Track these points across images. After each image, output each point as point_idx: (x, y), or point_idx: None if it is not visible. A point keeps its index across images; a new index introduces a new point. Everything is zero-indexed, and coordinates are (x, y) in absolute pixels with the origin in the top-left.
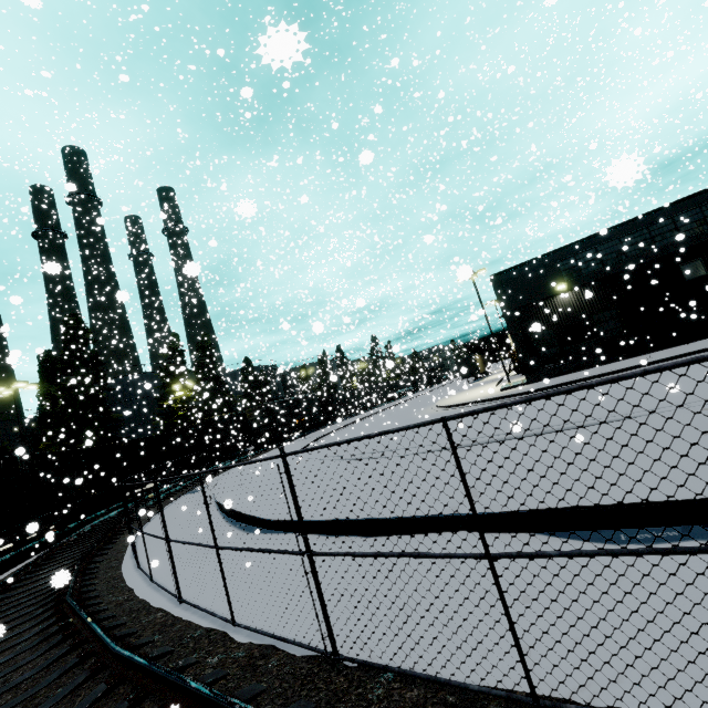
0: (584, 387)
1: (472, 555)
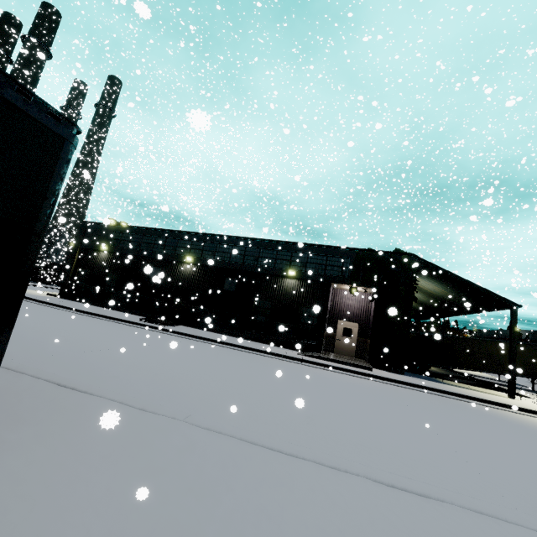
0: None
1: None
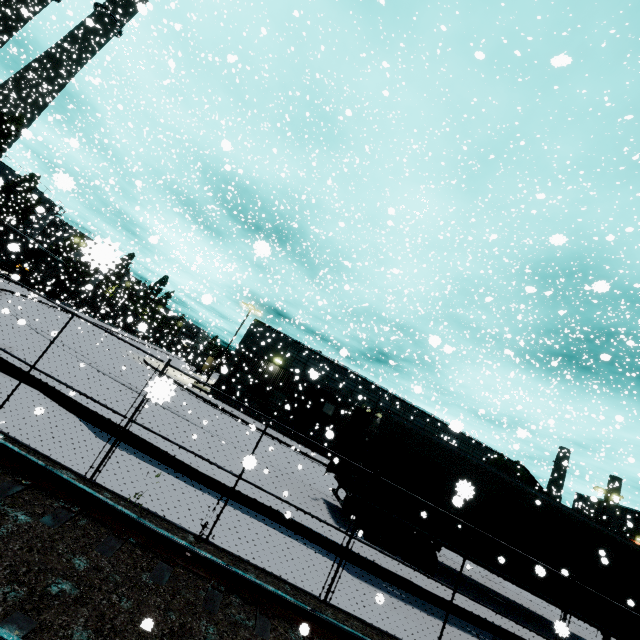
0: (123, 340)
1: (27, 363)
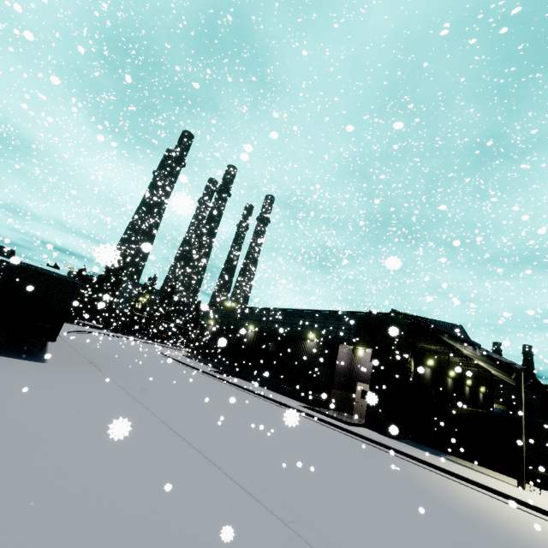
0: None
1: None
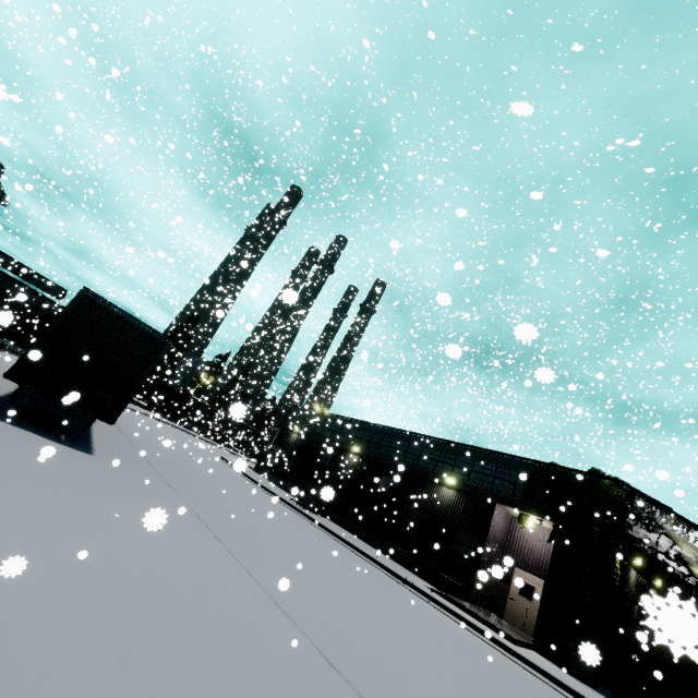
0: None
1: None
